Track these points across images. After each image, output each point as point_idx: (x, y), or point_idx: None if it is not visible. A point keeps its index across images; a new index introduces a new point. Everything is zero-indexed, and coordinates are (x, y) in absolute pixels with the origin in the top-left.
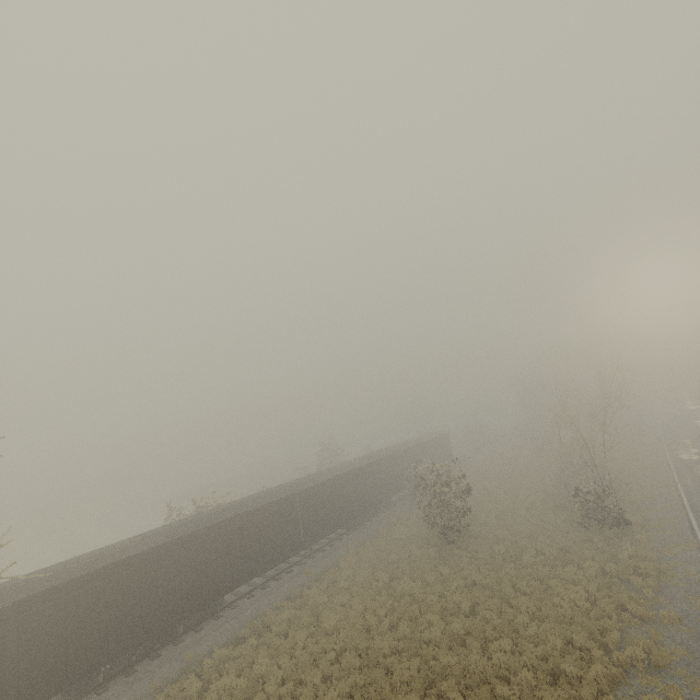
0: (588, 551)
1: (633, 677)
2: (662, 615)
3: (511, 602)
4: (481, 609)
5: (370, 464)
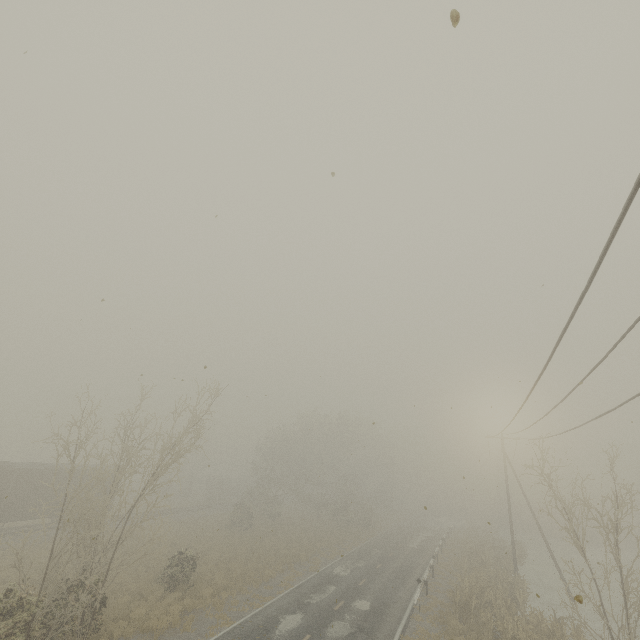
0: None
1: None
2: None
3: None
4: None
5: None
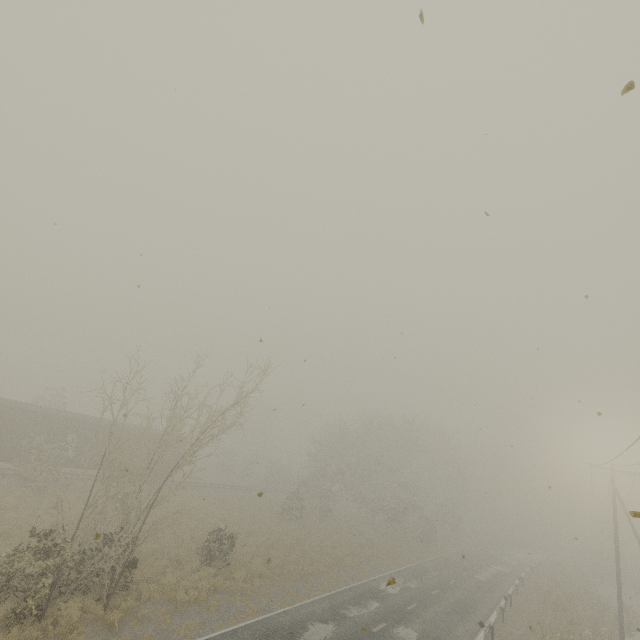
0: None
1: None
2: None
3: None
4: None
5: None
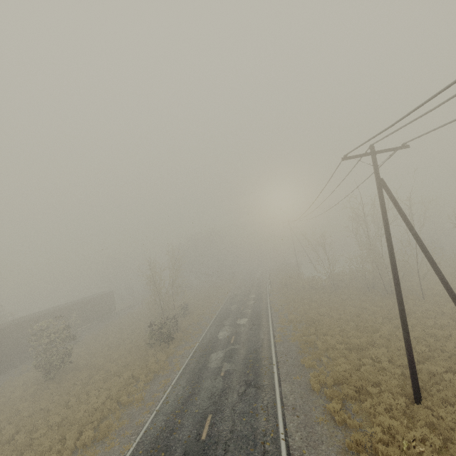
0: (138, 363)
1: (80, 453)
2: (136, 398)
3: (48, 419)
4: (22, 433)
5: (8, 327)
